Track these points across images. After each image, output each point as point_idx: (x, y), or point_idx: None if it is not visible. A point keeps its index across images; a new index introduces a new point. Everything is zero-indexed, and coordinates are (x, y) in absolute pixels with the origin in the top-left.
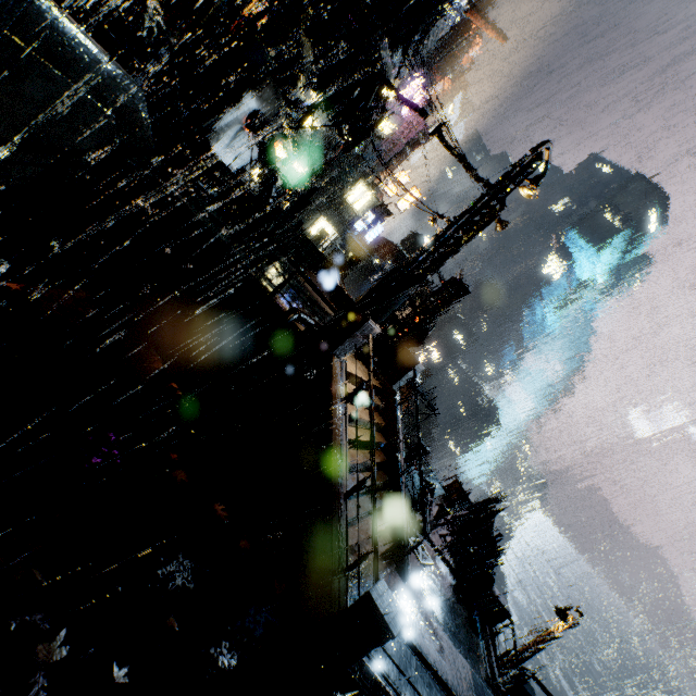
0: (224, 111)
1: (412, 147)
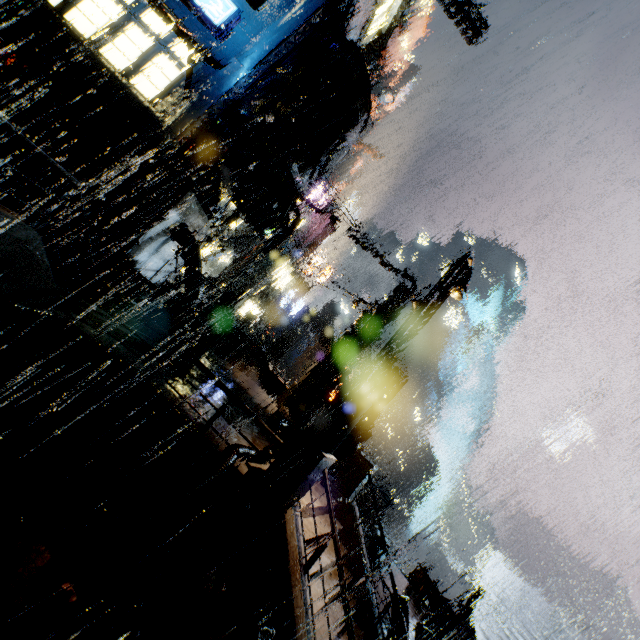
0: (148, 228)
1: (322, 237)
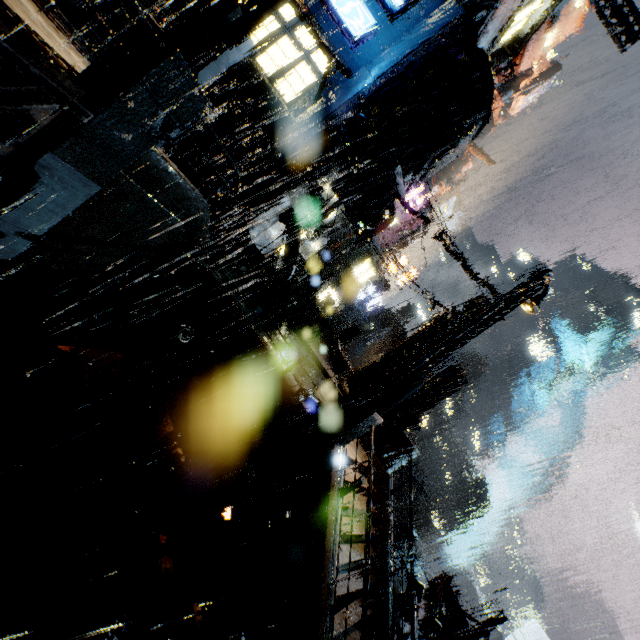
0: (265, 209)
1: (413, 238)
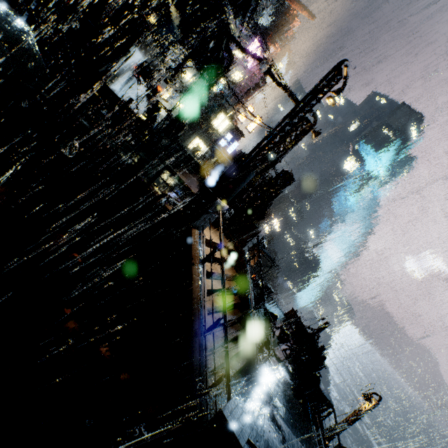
0: (117, 59)
1: (255, 89)
